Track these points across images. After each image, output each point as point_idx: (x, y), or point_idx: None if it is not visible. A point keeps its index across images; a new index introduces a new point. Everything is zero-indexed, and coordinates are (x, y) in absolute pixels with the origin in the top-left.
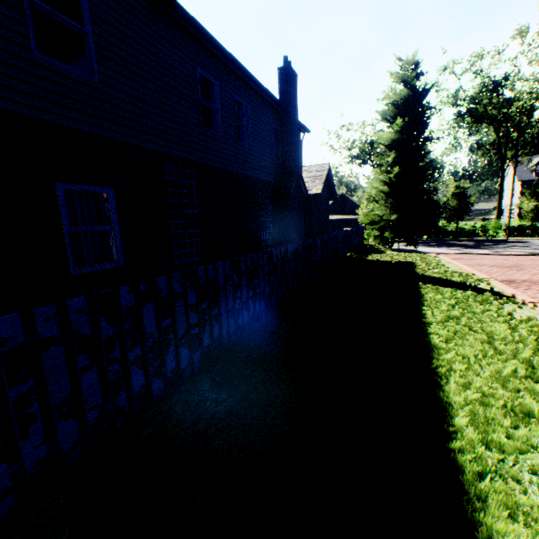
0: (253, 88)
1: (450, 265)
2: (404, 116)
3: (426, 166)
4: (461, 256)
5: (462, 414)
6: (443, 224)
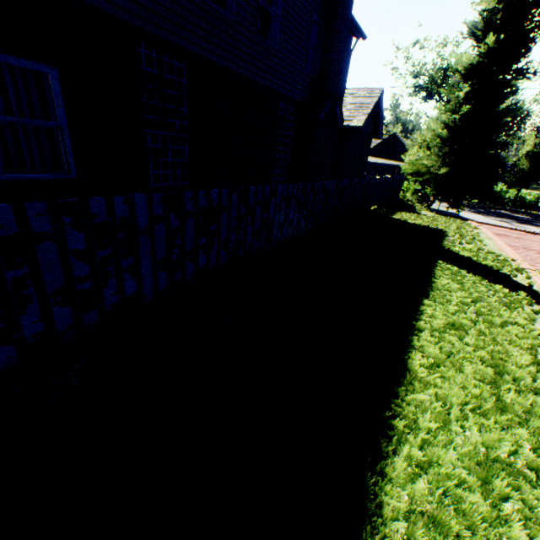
0: None
1: (490, 242)
2: (500, 33)
3: (506, 110)
4: (507, 232)
5: (389, 537)
6: (502, 189)
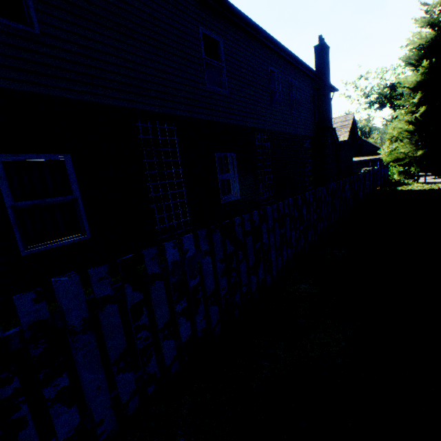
0: (299, 68)
1: None
2: (431, 57)
3: None
4: None
5: None
6: None
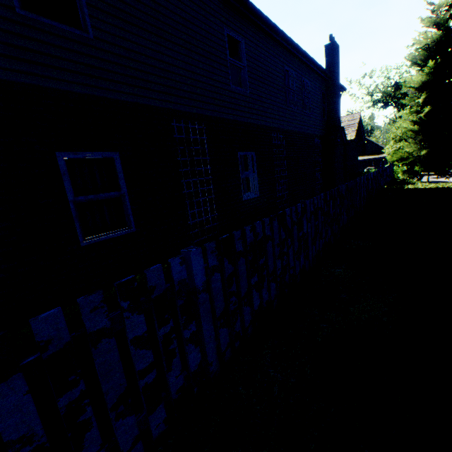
0: (311, 67)
1: None
2: (436, 57)
3: None
4: None
5: None
6: None
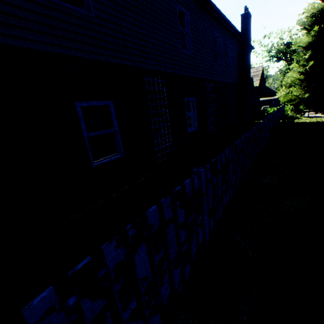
0: (232, 32)
1: None
2: (319, 23)
3: None
4: None
5: None
6: None
